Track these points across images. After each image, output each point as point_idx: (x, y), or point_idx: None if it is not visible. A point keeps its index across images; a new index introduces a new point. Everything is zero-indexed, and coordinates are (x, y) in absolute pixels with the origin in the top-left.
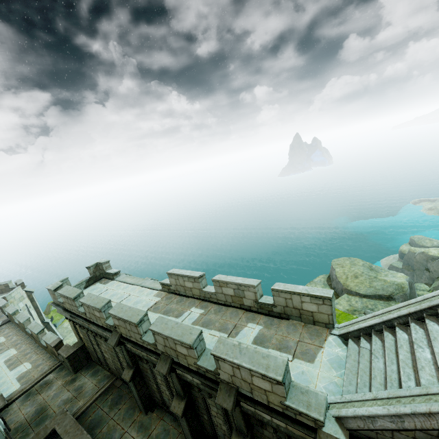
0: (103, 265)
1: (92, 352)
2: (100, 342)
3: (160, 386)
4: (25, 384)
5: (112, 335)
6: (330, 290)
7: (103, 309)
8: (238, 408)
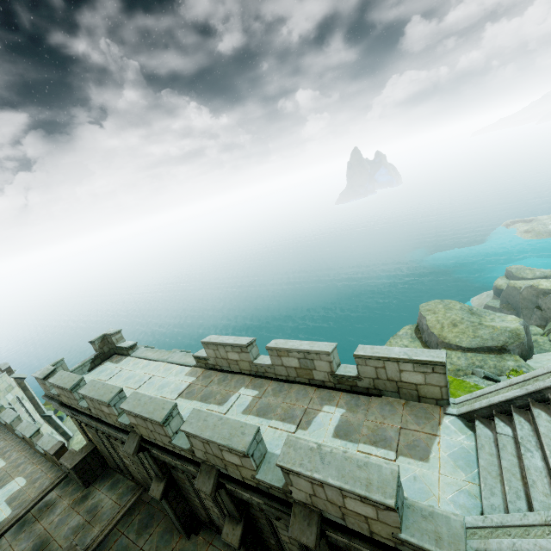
0: (112, 336)
1: (108, 457)
2: (116, 445)
3: (204, 501)
4: (17, 508)
5: (129, 438)
6: (440, 351)
7: (113, 403)
8: (323, 539)
